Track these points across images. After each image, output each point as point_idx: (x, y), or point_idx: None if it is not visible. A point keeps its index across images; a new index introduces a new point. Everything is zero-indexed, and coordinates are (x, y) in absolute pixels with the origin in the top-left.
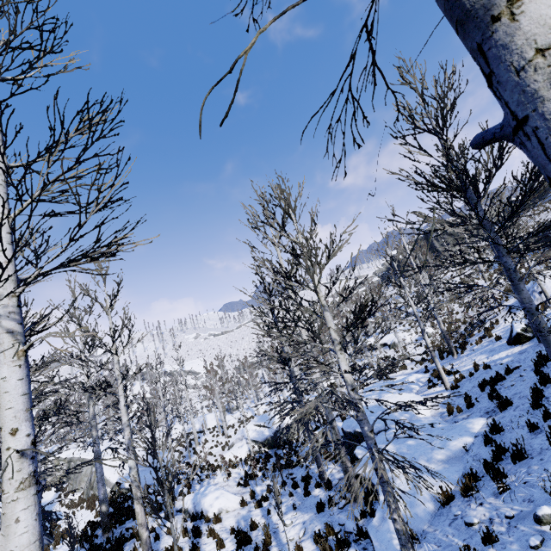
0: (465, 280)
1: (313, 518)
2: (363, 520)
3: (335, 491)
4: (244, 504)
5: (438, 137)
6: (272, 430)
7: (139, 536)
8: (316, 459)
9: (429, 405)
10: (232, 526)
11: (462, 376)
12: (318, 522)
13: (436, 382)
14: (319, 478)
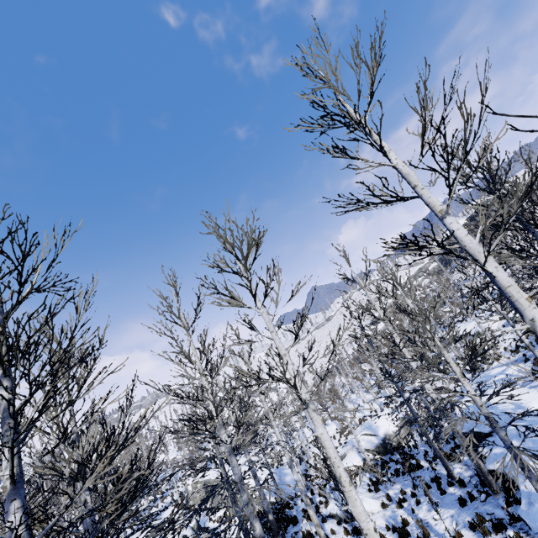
0: None
1: (459, 512)
2: (510, 508)
3: (472, 487)
4: (385, 506)
5: (491, 192)
6: (379, 437)
7: (310, 537)
8: (441, 460)
9: None
10: (383, 525)
11: None
12: (466, 514)
13: None
14: (448, 477)
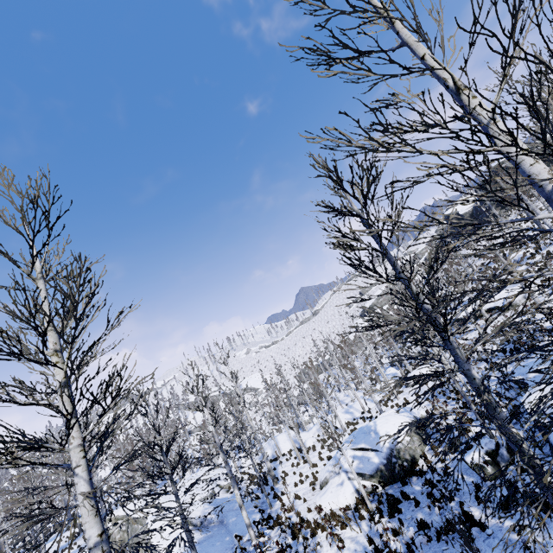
0: None
1: None
2: None
3: None
4: None
5: None
6: (382, 453)
7: None
8: None
9: None
10: None
11: None
12: None
13: None
14: None
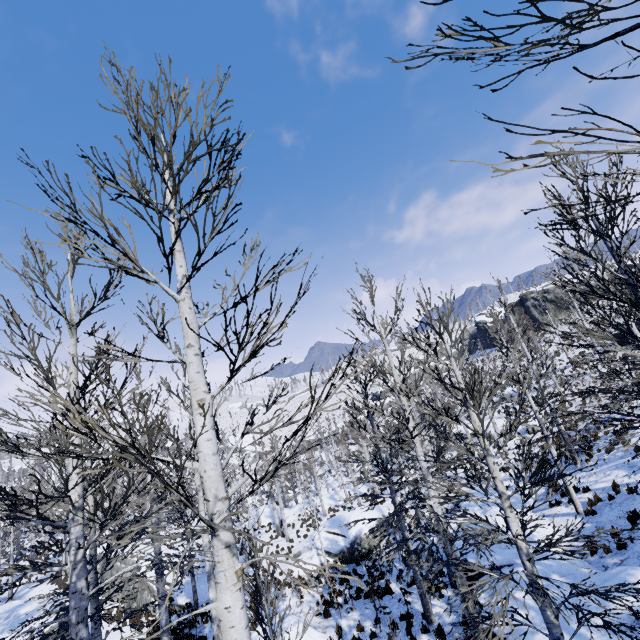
0: (575, 361)
1: None
2: None
3: None
4: None
5: (604, 239)
6: (348, 539)
7: None
8: (421, 595)
9: (632, 592)
10: None
11: (598, 498)
12: None
13: (560, 500)
14: (423, 618)
